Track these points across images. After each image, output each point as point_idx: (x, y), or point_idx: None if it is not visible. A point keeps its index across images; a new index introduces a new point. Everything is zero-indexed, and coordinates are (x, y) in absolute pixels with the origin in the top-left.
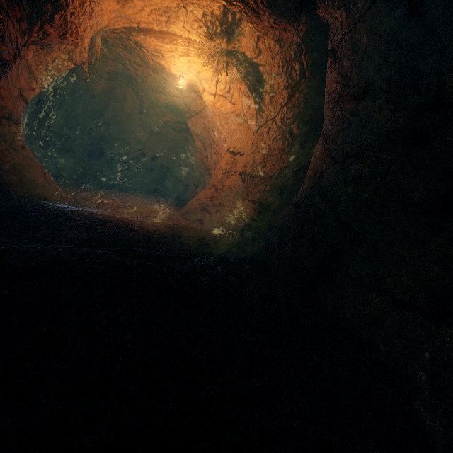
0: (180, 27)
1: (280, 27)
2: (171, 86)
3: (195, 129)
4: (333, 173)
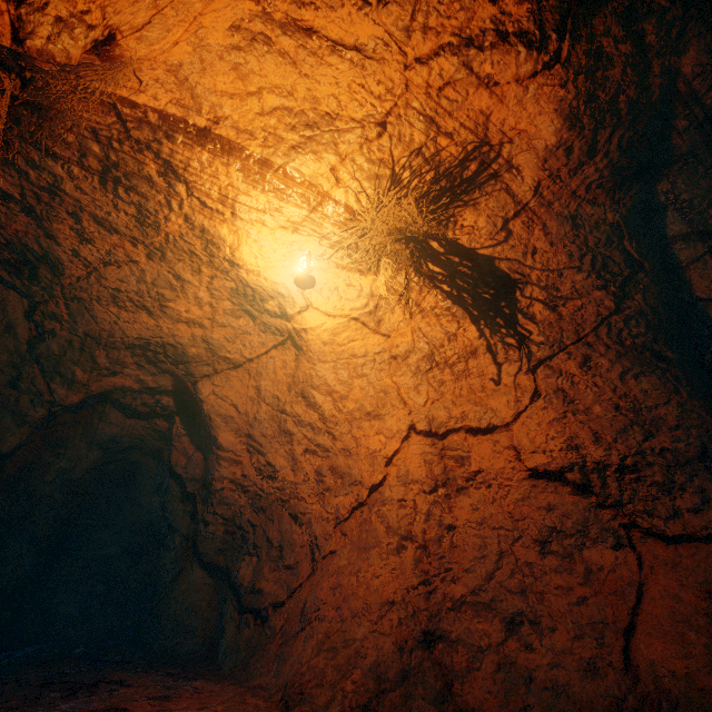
0: (321, 166)
1: (586, 195)
2: (189, 297)
3: (221, 403)
4: None
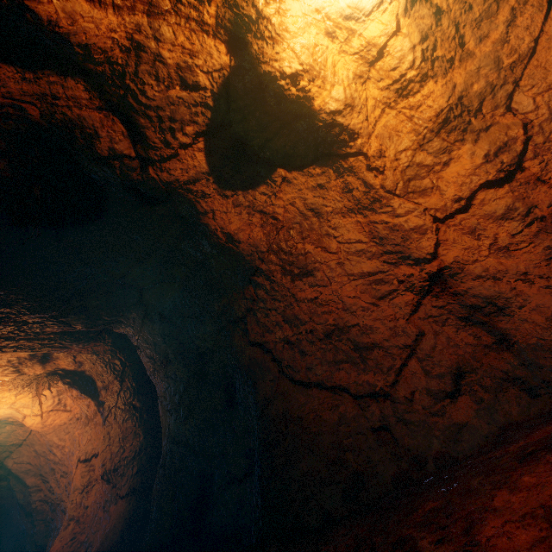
0: None
1: (91, 345)
2: None
3: (21, 465)
4: (174, 421)
